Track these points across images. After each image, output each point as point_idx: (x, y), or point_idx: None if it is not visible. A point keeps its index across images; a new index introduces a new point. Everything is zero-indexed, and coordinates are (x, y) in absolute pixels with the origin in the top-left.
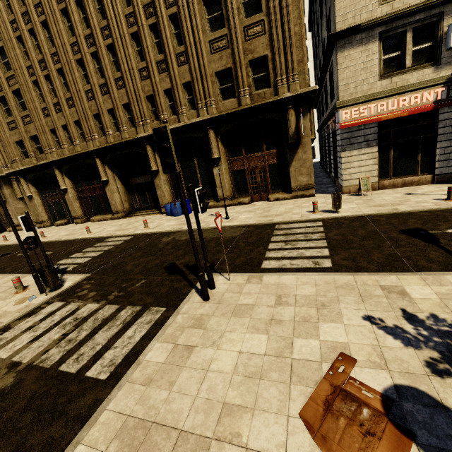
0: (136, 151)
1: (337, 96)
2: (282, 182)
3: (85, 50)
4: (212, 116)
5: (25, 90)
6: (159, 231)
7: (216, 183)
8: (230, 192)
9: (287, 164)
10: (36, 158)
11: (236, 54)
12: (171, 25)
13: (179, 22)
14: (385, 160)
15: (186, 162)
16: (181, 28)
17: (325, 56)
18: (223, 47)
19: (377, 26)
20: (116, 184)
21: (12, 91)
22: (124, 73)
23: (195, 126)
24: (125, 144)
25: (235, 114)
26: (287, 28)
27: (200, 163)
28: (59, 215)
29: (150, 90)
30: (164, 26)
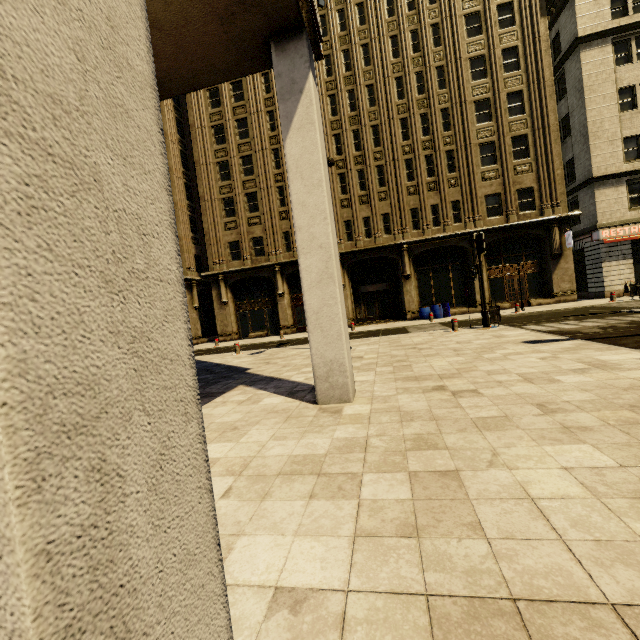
0: (387, 257)
1: (593, 220)
2: (540, 290)
3: (352, 167)
4: (483, 228)
5: (265, 193)
6: (462, 319)
7: (475, 288)
8: (488, 298)
9: (547, 273)
10: (251, 260)
11: (506, 184)
12: (445, 157)
13: (453, 156)
14: (639, 271)
15: (438, 269)
16: (456, 161)
17: (568, 192)
18: (494, 178)
19: (624, 176)
20: (350, 290)
21: (245, 194)
22: (391, 189)
23: (462, 236)
24: (379, 249)
25: (505, 228)
26: (551, 170)
27: (454, 271)
28: (254, 326)
29: (416, 204)
30: (441, 158)
